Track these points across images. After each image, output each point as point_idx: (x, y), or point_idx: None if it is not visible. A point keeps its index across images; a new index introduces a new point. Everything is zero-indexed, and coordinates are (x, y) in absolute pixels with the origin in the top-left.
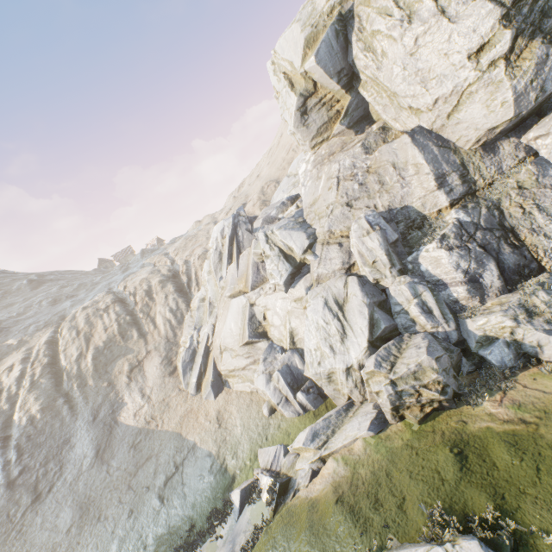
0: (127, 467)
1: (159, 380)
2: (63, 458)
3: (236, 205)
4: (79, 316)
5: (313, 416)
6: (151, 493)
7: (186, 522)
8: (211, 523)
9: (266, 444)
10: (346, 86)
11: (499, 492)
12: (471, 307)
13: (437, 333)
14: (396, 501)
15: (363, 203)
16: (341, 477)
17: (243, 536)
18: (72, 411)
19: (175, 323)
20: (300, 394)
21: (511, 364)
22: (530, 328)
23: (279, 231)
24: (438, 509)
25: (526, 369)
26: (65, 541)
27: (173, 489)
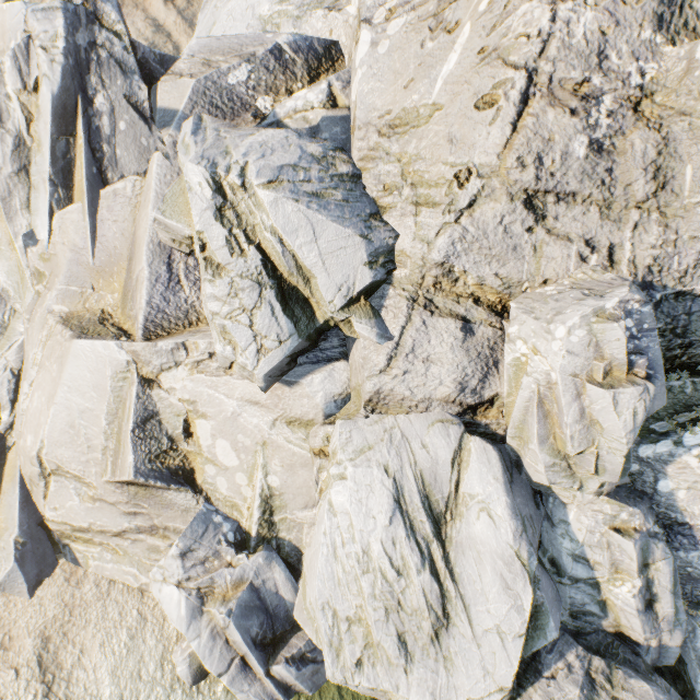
0: None
1: None
2: None
3: None
4: None
5: None
6: None
7: None
8: None
9: None
10: None
11: None
12: None
13: (648, 651)
14: None
15: (582, 226)
16: None
17: None
18: None
19: None
20: (283, 670)
21: None
22: None
23: (271, 193)
24: None
25: None
26: None
27: None
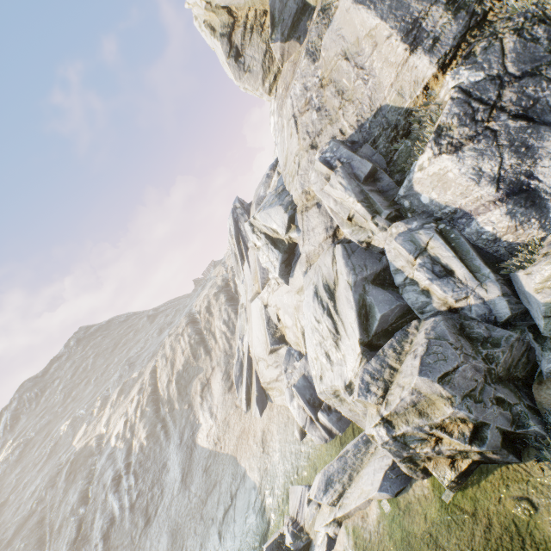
0: (200, 493)
1: (221, 398)
2: (163, 482)
3: None
4: (167, 343)
5: (339, 444)
6: (214, 527)
7: None
8: None
9: (296, 481)
10: None
11: None
12: (527, 243)
13: (468, 308)
14: None
15: (327, 135)
16: None
17: None
18: (167, 436)
19: (229, 334)
20: (320, 415)
21: None
22: None
23: (258, 215)
24: None
25: None
26: None
27: (228, 526)
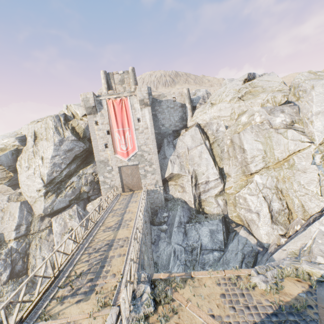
0: None
1: None
2: None
3: None
4: None
5: None
6: None
7: None
8: None
9: None
10: (13, 171)
11: None
12: None
13: None
14: None
15: None
16: None
17: None
18: None
19: None
20: None
21: None
22: None
23: None
24: None
25: None
26: None
27: None
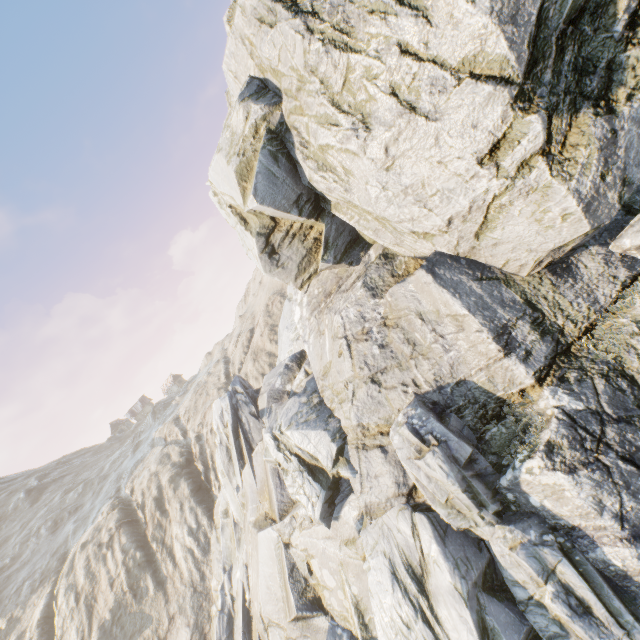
0: None
1: None
2: None
3: (243, 333)
4: (78, 562)
5: None
6: None
7: None
8: None
9: None
10: (313, 213)
11: None
12: None
13: None
14: None
15: (395, 379)
16: None
17: None
18: None
19: (199, 553)
20: None
21: None
22: None
23: (289, 431)
24: None
25: None
26: None
27: None
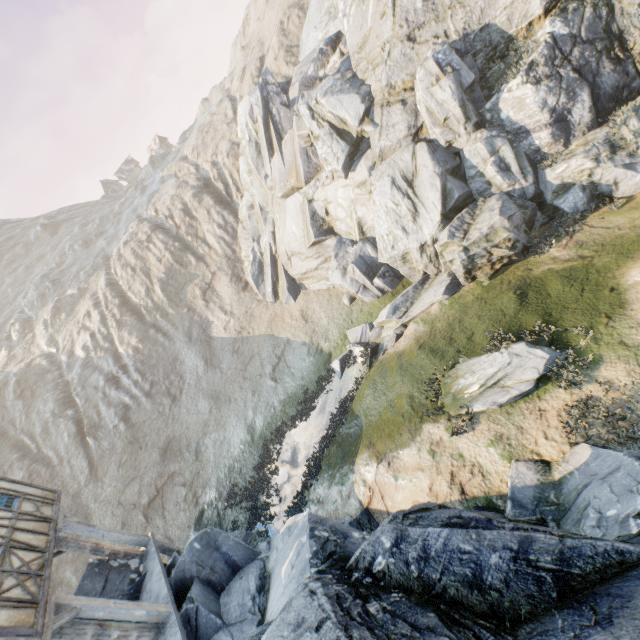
0: (236, 366)
1: (235, 297)
2: (179, 371)
3: (251, 63)
4: (125, 253)
5: (391, 296)
6: (264, 379)
7: (300, 389)
8: (321, 384)
9: (352, 326)
10: None
11: (548, 312)
12: (553, 154)
13: (513, 191)
14: (466, 336)
15: (430, 33)
16: (421, 333)
17: (348, 386)
18: (168, 337)
19: (229, 239)
20: (377, 280)
21: (584, 208)
22: (610, 166)
23: (325, 99)
24: (498, 332)
25: (597, 210)
26: (212, 417)
27: (282, 372)
